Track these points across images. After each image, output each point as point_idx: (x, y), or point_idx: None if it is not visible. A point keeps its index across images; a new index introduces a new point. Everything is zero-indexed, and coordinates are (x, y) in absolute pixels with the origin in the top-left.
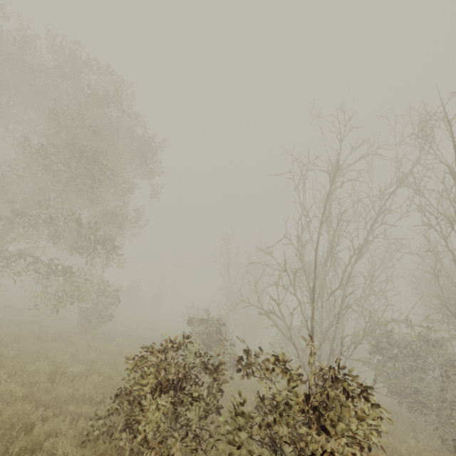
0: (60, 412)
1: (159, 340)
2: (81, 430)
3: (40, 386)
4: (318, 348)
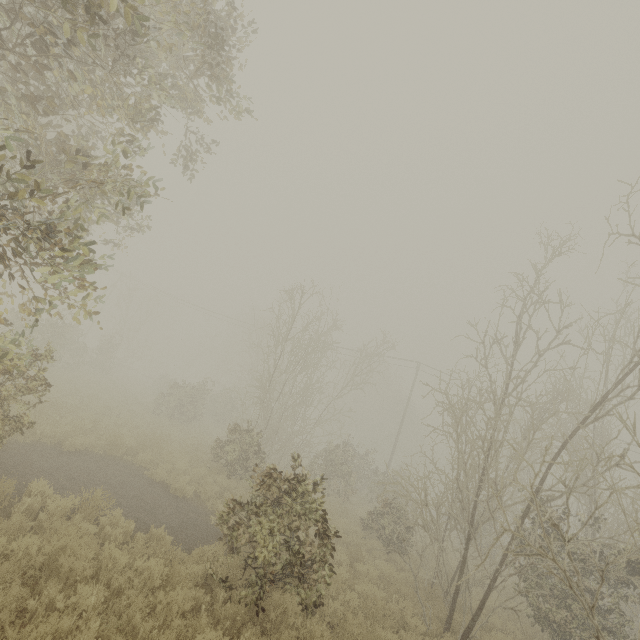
0: None
1: (124, 461)
2: None
3: None
4: None
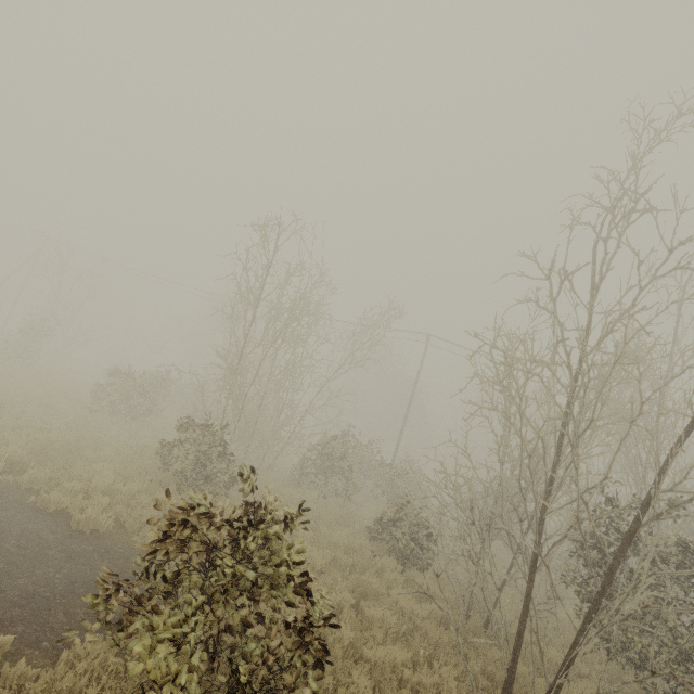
0: None
1: None
2: None
3: None
4: None
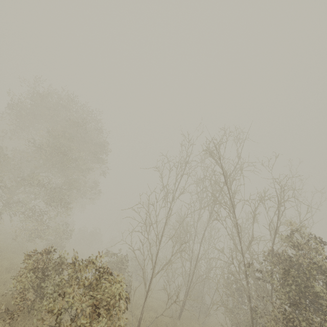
0: (3, 287)
1: None
2: (7, 295)
3: (0, 273)
4: (156, 274)
